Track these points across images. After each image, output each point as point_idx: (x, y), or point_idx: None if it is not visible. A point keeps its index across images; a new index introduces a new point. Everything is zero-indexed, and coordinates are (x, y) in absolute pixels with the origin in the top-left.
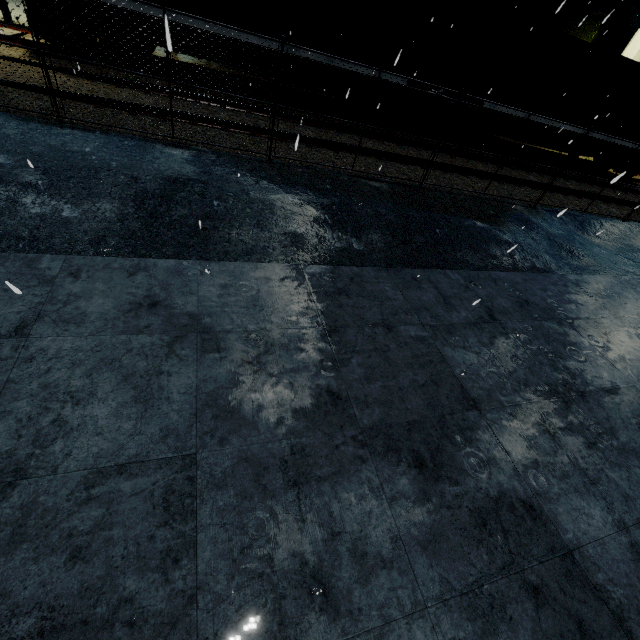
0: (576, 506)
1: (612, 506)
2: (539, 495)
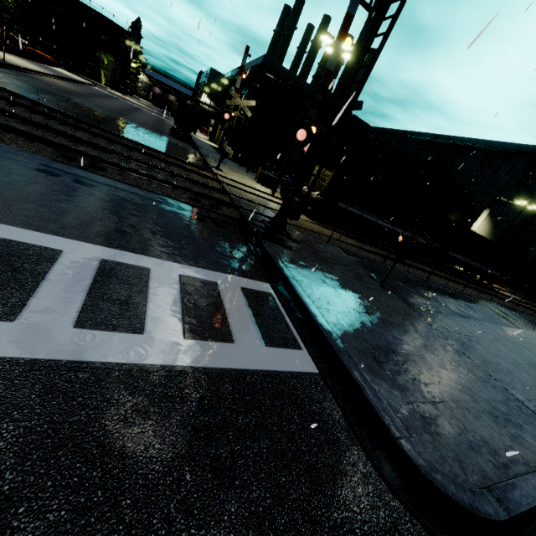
0: None
1: None
2: None
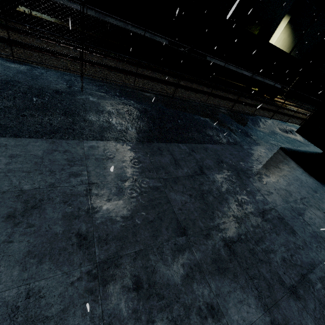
0: (240, 299)
1: (261, 294)
2: (218, 295)
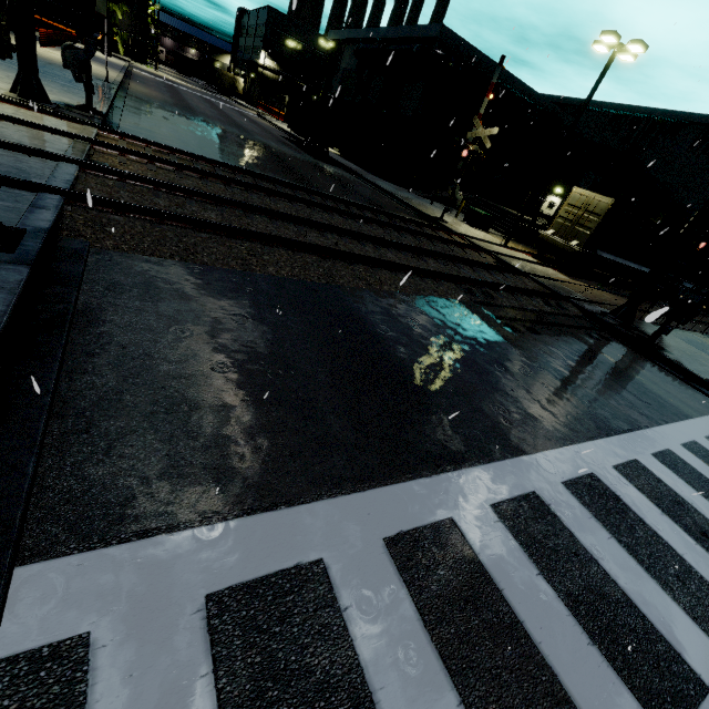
0: None
1: None
2: None
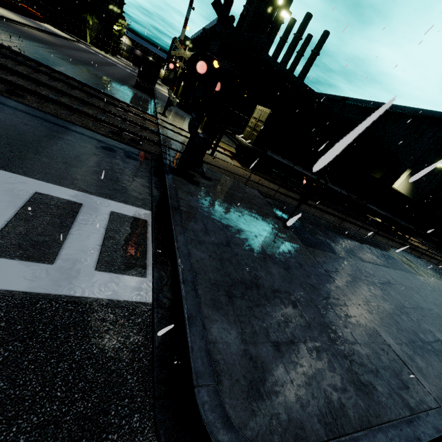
0: None
1: None
2: None
